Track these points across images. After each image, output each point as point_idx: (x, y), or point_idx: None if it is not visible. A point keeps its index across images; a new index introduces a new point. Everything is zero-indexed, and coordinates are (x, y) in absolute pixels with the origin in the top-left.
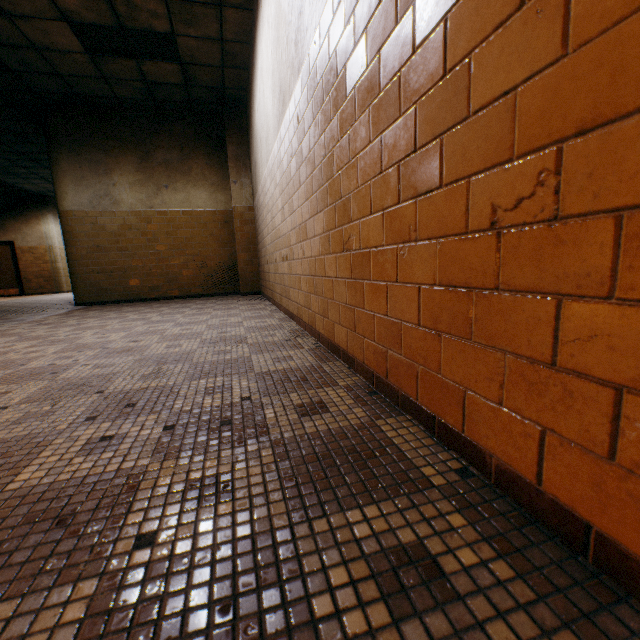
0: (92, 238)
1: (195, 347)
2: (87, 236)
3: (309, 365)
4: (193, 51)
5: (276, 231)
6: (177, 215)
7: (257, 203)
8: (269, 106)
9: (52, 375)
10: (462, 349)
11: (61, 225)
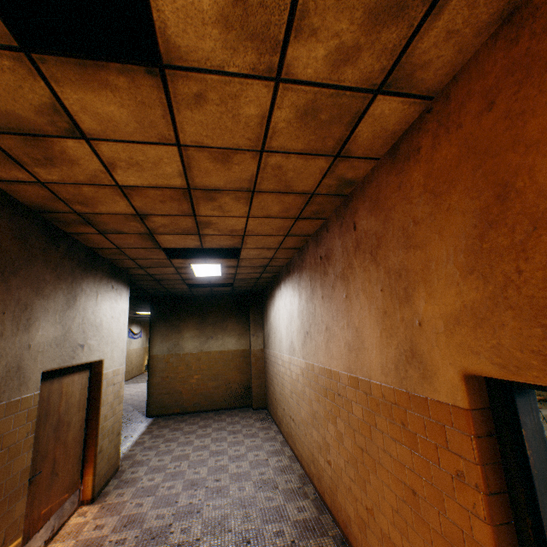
0: (165, 371)
1: (253, 490)
2: (162, 370)
3: (314, 516)
4: (240, 284)
5: (285, 395)
6: (216, 354)
7: (268, 354)
8: (283, 333)
9: (198, 513)
10: (366, 540)
11: (148, 363)
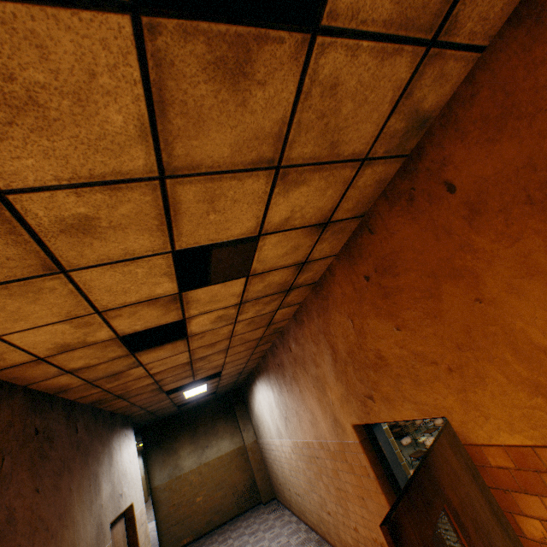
0: (170, 499)
1: None
2: (167, 499)
3: None
4: (222, 389)
5: (286, 475)
6: (215, 461)
7: (262, 443)
8: (269, 421)
9: None
10: None
11: (152, 497)
